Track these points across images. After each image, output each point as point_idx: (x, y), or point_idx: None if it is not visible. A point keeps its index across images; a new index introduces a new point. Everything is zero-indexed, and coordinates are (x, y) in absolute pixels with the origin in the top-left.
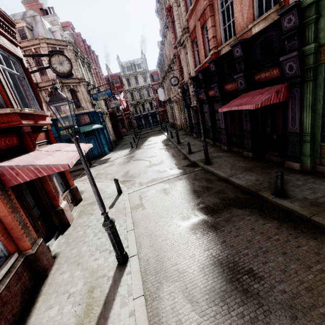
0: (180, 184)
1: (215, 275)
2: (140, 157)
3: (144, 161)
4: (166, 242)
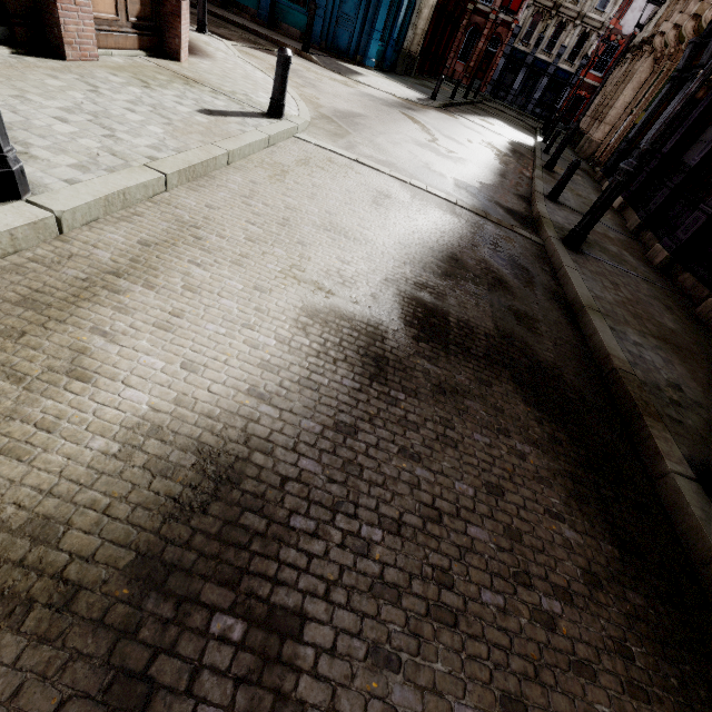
0: (440, 218)
1: (143, 495)
2: (424, 120)
3: (422, 130)
4: (190, 272)
